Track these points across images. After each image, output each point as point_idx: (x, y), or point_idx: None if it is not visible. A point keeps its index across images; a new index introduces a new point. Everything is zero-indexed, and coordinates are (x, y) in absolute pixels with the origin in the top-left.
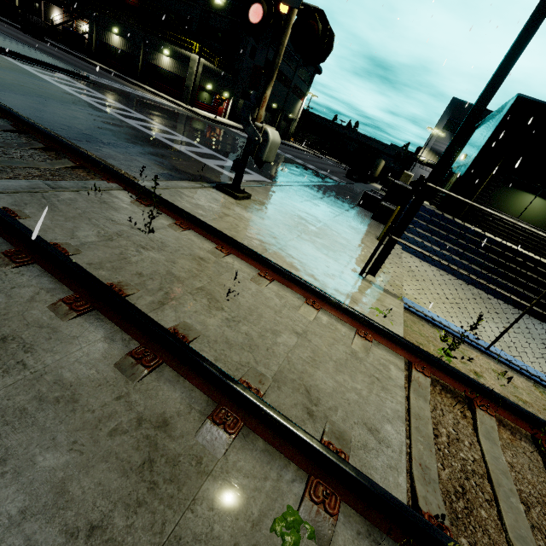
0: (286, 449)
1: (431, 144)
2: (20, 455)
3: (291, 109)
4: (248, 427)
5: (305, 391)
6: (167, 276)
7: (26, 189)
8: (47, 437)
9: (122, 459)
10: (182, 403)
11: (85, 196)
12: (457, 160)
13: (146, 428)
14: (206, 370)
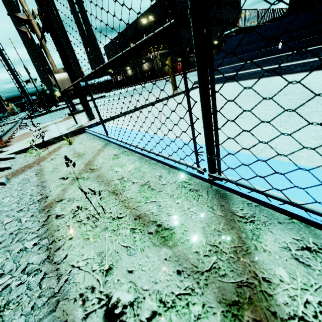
0: None
1: None
2: None
3: None
4: None
5: None
6: None
7: None
8: None
9: None
10: None
11: None
12: None
13: None
14: None
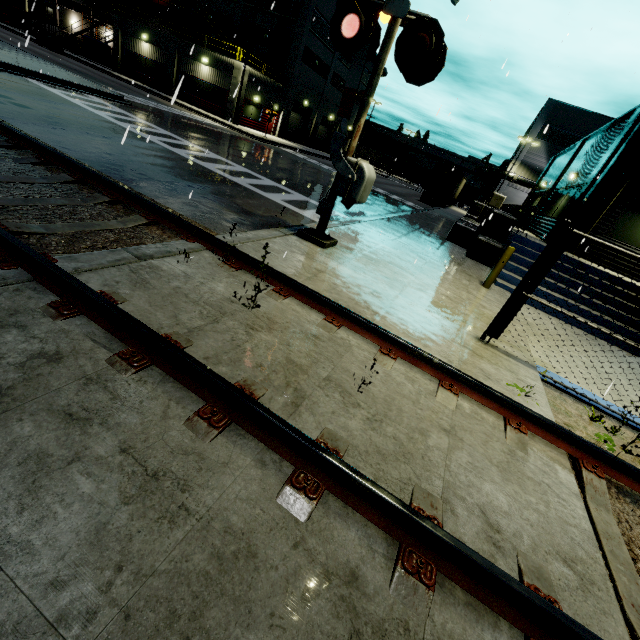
0: (494, 602)
1: (522, 157)
2: (223, 639)
3: (350, 121)
4: (443, 574)
5: (481, 512)
6: (289, 366)
7: (111, 262)
8: (242, 610)
9: (327, 633)
10: (362, 544)
11: (172, 264)
12: (564, 179)
13: (337, 586)
14: (384, 503)
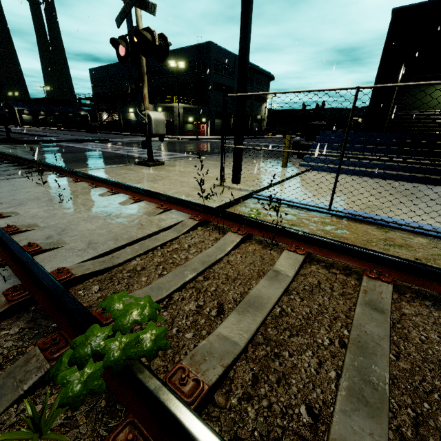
0: None
1: None
2: None
3: (258, 112)
4: None
5: (62, 230)
6: (32, 198)
7: None
8: None
9: None
10: None
11: (25, 179)
12: None
13: None
14: None
